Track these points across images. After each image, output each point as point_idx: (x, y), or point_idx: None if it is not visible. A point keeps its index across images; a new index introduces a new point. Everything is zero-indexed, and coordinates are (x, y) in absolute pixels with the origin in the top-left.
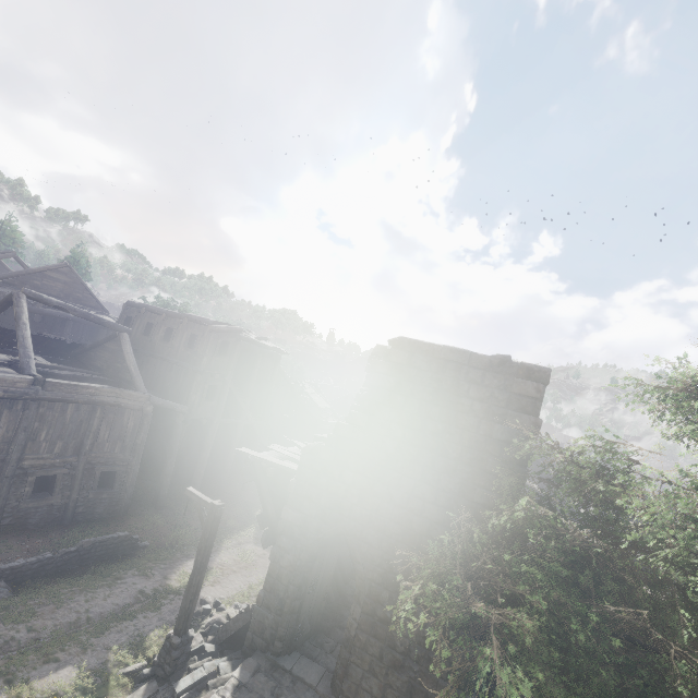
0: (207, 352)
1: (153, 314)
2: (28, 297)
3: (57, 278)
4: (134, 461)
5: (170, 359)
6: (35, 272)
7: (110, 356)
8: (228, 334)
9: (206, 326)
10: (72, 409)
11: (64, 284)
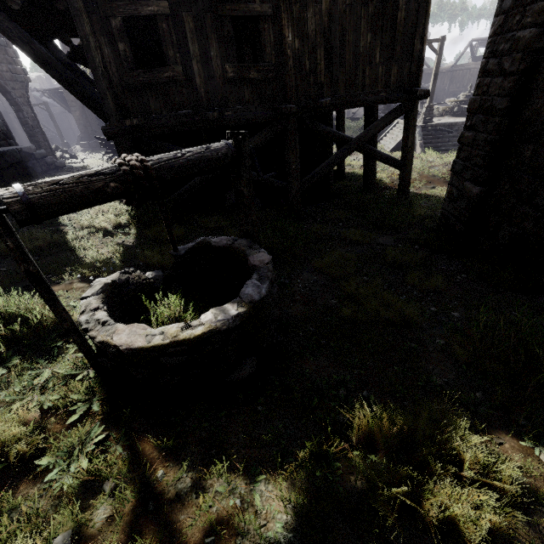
0: None
1: None
2: None
3: None
4: None
5: None
6: None
7: None
8: None
9: None
10: None
11: None
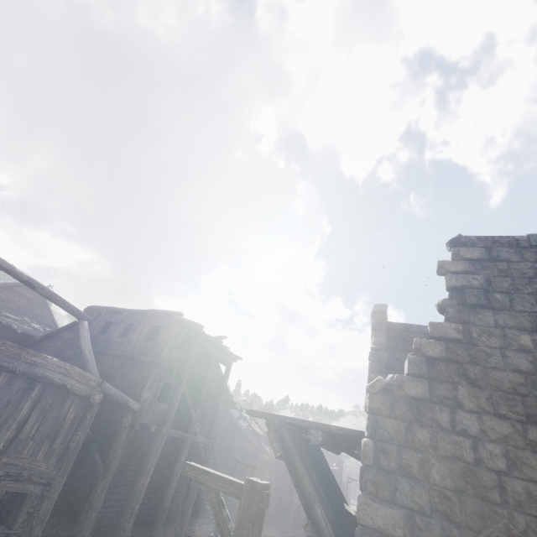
0: (169, 343)
1: (114, 314)
2: (0, 266)
3: (23, 294)
4: (57, 478)
5: (125, 353)
6: (5, 285)
7: (62, 344)
8: (190, 328)
9: (171, 317)
10: (3, 381)
11: (28, 300)
